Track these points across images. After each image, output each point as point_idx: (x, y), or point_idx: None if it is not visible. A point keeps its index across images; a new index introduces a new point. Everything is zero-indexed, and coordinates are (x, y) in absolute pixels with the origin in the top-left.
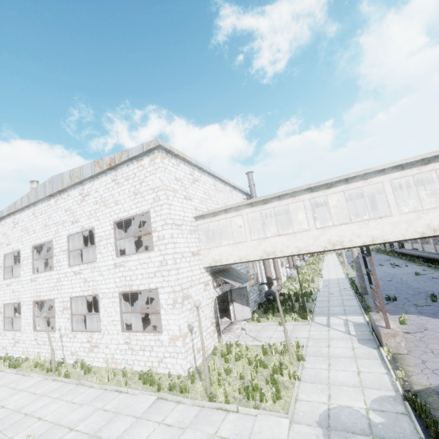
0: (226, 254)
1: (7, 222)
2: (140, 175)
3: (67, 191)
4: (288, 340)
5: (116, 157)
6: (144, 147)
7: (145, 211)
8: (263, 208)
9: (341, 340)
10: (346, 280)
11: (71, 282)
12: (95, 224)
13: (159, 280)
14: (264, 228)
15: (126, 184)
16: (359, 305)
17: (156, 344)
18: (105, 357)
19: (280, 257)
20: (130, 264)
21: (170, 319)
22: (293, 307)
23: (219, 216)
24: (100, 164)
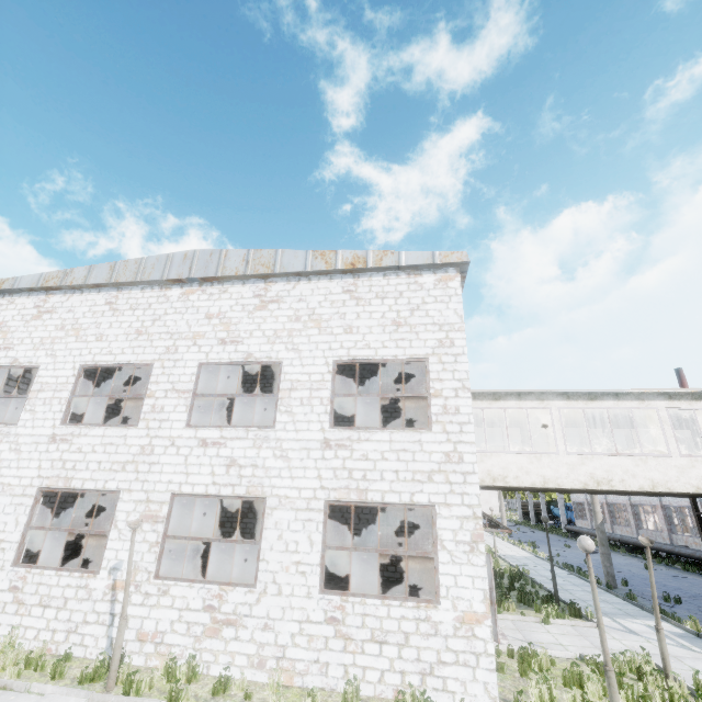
0: (515, 469)
1: (16, 303)
2: (412, 296)
3: (222, 283)
4: (666, 648)
5: (370, 257)
6: (435, 256)
7: (417, 357)
8: (589, 405)
9: (698, 660)
10: (544, 562)
11: (187, 461)
12: (284, 356)
13: (440, 490)
14: (526, 441)
15: (378, 303)
16: (636, 604)
17: (418, 630)
18: (256, 652)
19: (607, 492)
20: (368, 447)
21: (462, 576)
22: (524, 594)
23: (506, 401)
24: (328, 259)
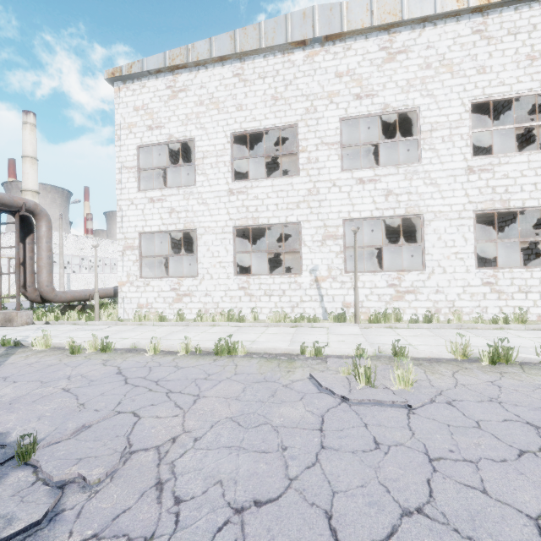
0: None
1: (148, 86)
2: None
3: (345, 41)
4: None
5: None
6: None
7: None
8: None
9: None
10: None
11: (350, 196)
12: (420, 102)
13: None
14: None
15: (510, 40)
16: None
17: None
18: (432, 306)
19: None
20: (508, 168)
21: None
22: None
23: None
24: None
